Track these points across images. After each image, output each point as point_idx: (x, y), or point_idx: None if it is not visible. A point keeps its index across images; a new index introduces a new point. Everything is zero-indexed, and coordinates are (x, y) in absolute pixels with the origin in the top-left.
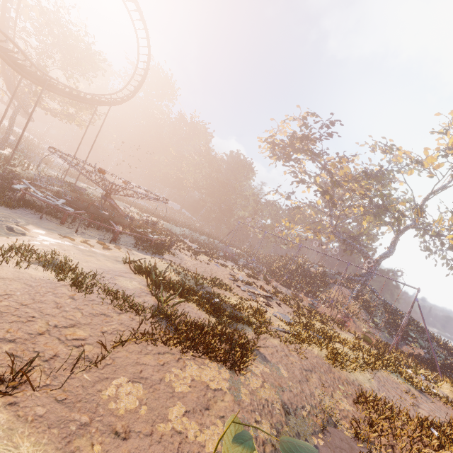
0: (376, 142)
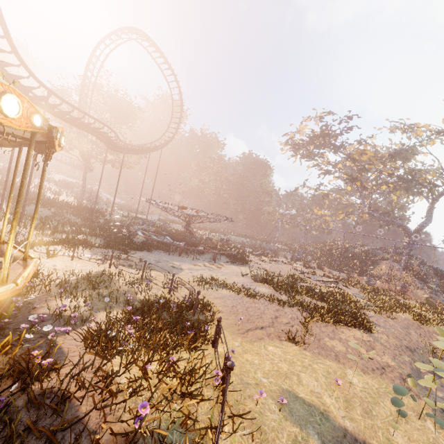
0: (394, 125)
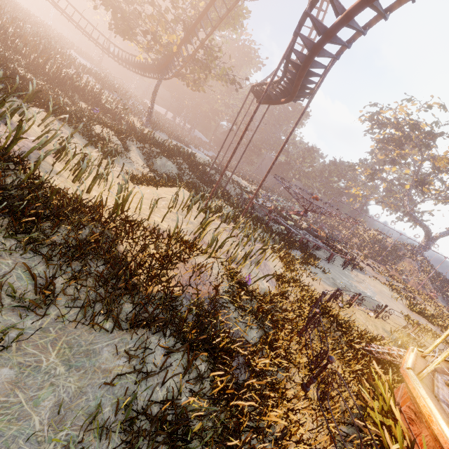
0: None
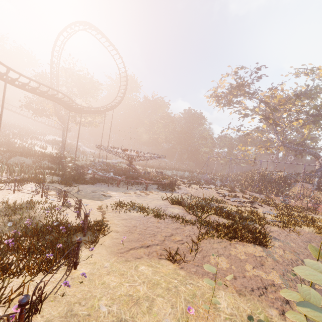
0: (298, 70)
